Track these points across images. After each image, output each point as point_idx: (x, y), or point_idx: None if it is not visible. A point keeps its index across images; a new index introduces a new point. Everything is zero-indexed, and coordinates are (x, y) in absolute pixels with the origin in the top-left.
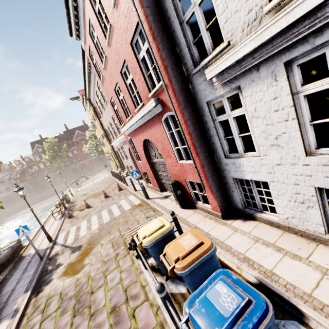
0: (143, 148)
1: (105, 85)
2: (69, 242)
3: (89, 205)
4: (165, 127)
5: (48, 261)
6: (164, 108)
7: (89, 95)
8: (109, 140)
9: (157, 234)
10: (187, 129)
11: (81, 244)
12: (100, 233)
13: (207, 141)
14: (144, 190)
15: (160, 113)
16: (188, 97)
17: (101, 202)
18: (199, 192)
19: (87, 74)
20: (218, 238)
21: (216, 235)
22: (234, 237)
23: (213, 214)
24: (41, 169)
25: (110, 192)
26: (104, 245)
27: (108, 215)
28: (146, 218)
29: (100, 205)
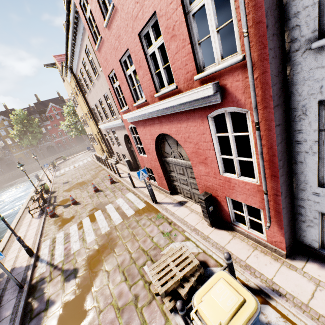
0: (154, 142)
1: (103, 51)
2: (57, 260)
3: (76, 201)
4: (213, 126)
5: (31, 291)
6: (223, 99)
7: (71, 63)
8: (95, 120)
9: (241, 323)
10: (268, 140)
11: (77, 267)
12: (100, 251)
13: (290, 157)
14: (152, 193)
15: (209, 105)
16: (283, 88)
17: (91, 197)
18: (247, 216)
19: (71, 33)
20: (295, 295)
21: (288, 287)
22: (321, 297)
23: (267, 247)
24: (9, 146)
25: (100, 183)
26: (111, 274)
27: (105, 221)
28: (162, 235)
29: (90, 202)
